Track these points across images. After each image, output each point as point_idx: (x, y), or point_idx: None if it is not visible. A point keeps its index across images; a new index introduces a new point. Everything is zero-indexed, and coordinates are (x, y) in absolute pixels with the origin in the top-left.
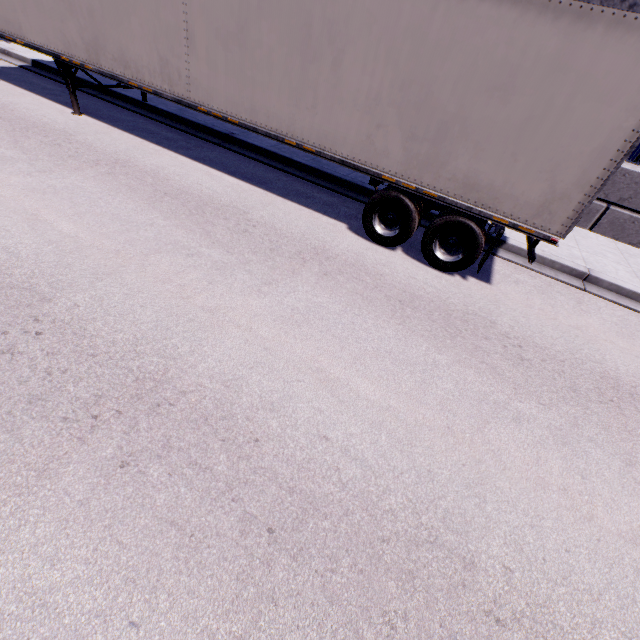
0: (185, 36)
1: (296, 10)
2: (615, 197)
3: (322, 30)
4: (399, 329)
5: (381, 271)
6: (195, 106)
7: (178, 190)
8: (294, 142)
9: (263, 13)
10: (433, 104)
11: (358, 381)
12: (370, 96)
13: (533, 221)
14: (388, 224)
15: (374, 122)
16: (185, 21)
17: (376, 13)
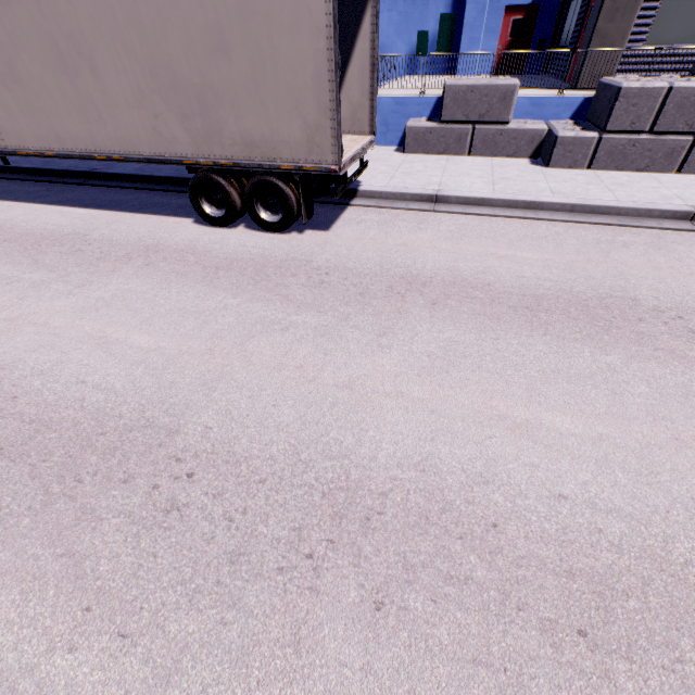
0: None
1: (40, 35)
2: (475, 115)
3: (68, 46)
4: (203, 289)
5: (210, 248)
6: (15, 152)
7: (20, 234)
8: (104, 156)
9: (18, 47)
10: (182, 81)
11: (137, 337)
12: (135, 92)
13: (311, 158)
14: (219, 205)
15: (151, 114)
16: None
17: (97, 16)
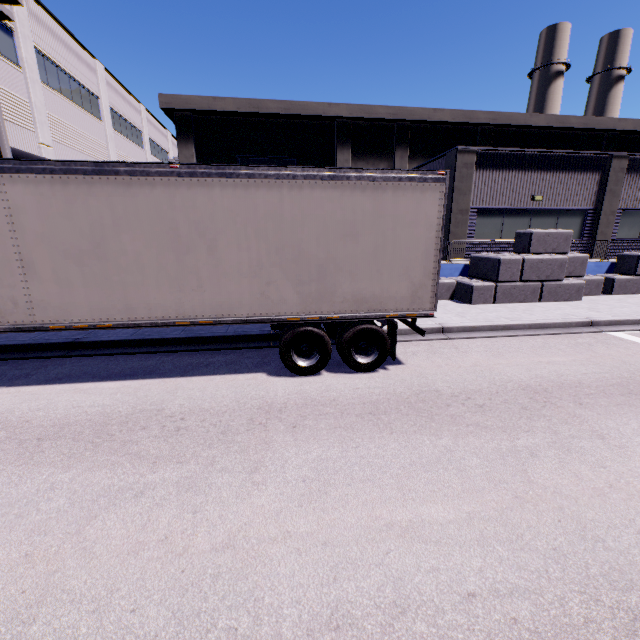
0: (19, 265)
1: (158, 220)
2: None
3: (190, 229)
4: (396, 437)
5: (331, 396)
6: (45, 327)
7: (54, 426)
8: (188, 321)
9: (121, 228)
10: (307, 256)
11: (425, 509)
12: (252, 264)
13: (412, 307)
14: (305, 355)
15: (263, 281)
16: (17, 252)
17: (236, 209)
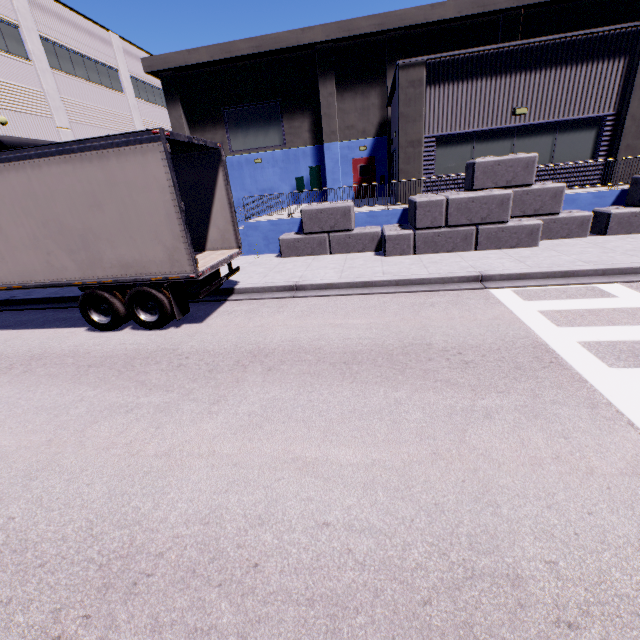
0: None
1: None
2: (327, 227)
3: None
4: (68, 386)
5: (92, 350)
6: None
7: None
8: (6, 286)
9: None
10: (68, 228)
11: None
12: (31, 238)
13: (174, 270)
14: (108, 313)
15: (45, 252)
16: None
17: (2, 192)
